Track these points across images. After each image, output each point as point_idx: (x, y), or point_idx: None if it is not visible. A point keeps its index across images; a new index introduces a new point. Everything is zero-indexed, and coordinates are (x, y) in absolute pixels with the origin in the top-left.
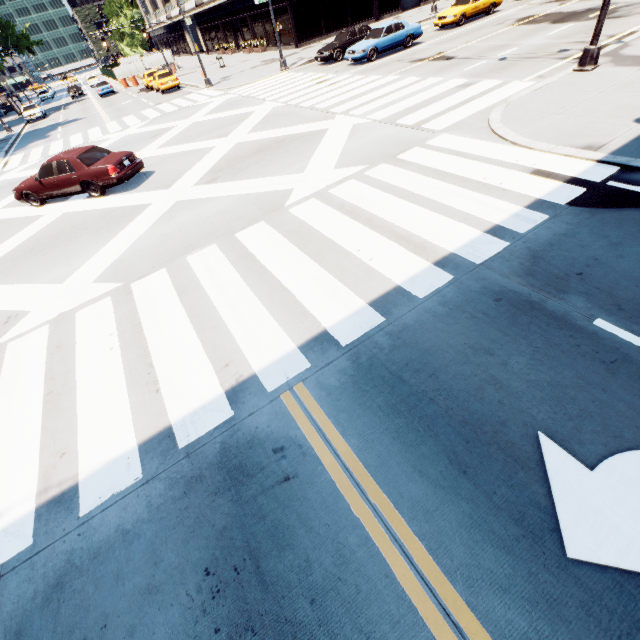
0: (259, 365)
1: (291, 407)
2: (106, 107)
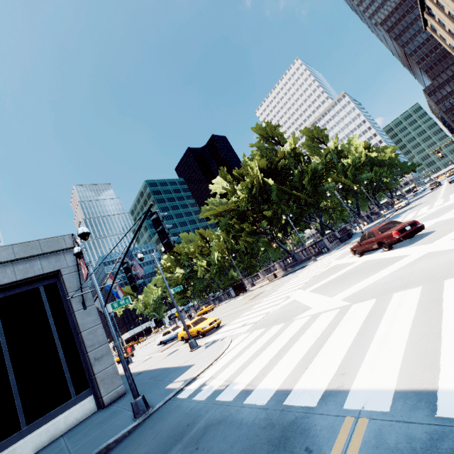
0: (357, 385)
1: (342, 430)
2: (446, 190)
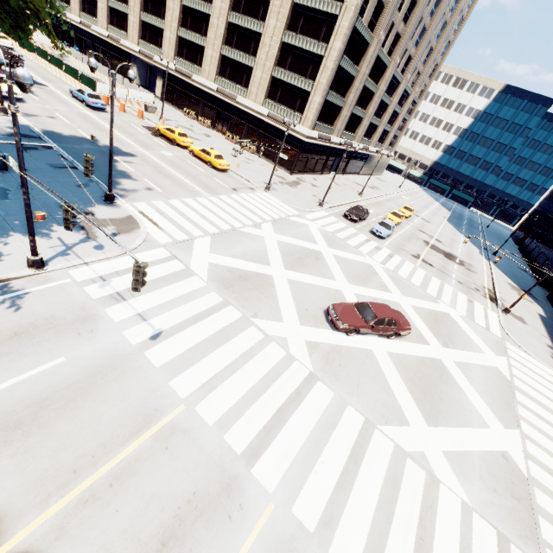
0: None
1: None
2: (142, 145)
